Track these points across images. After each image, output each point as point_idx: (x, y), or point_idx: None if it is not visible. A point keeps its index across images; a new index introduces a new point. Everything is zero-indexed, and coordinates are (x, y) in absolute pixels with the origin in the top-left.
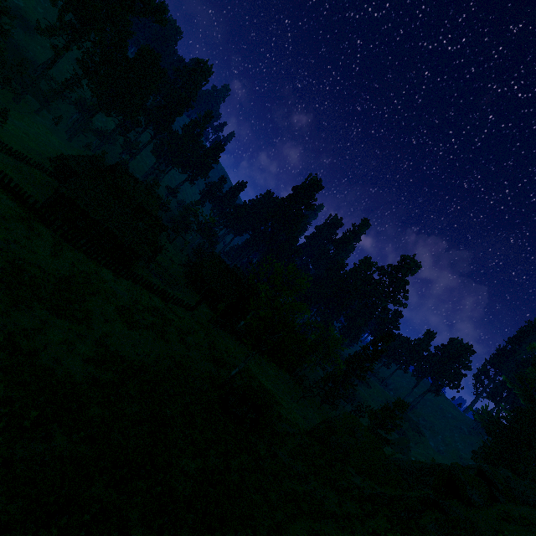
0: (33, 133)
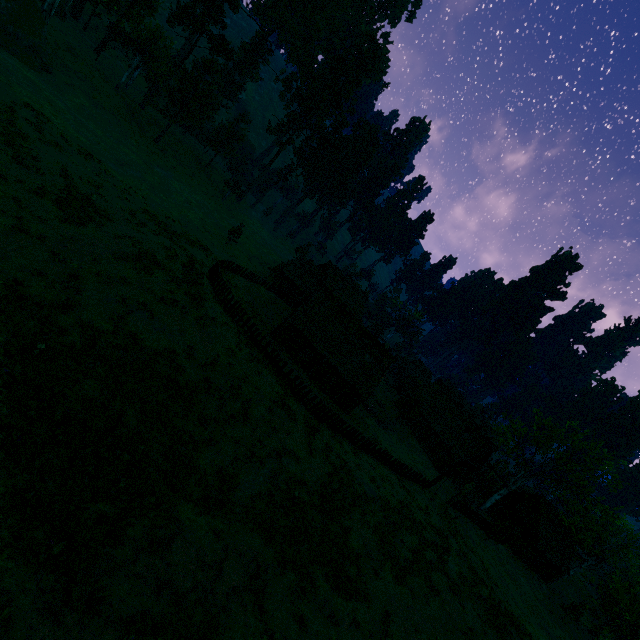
0: (251, 234)
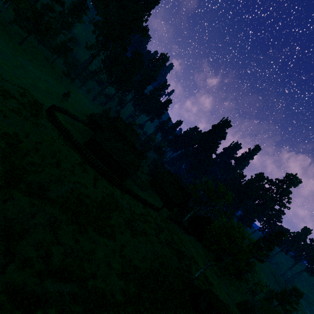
0: (78, 100)
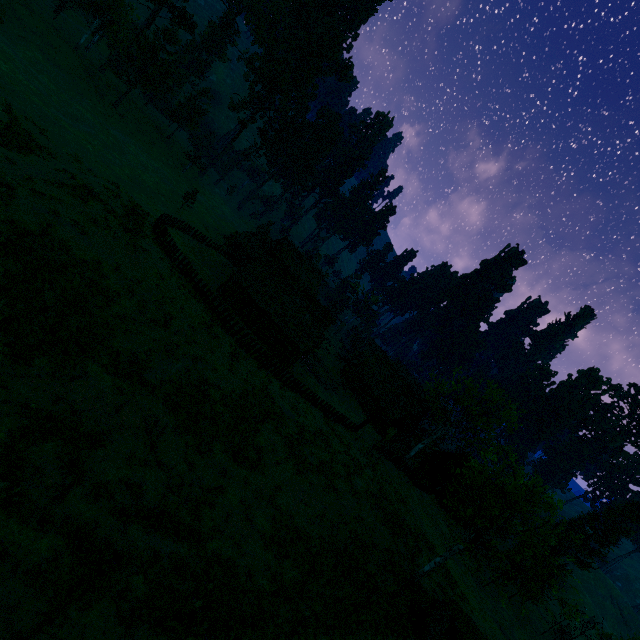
0: (211, 207)
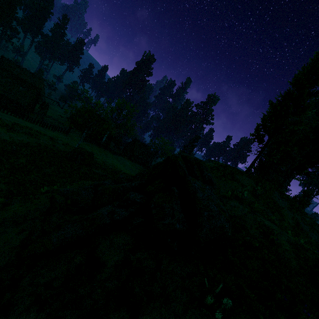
0: None
